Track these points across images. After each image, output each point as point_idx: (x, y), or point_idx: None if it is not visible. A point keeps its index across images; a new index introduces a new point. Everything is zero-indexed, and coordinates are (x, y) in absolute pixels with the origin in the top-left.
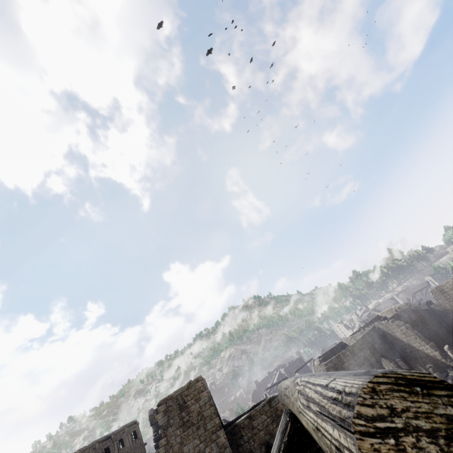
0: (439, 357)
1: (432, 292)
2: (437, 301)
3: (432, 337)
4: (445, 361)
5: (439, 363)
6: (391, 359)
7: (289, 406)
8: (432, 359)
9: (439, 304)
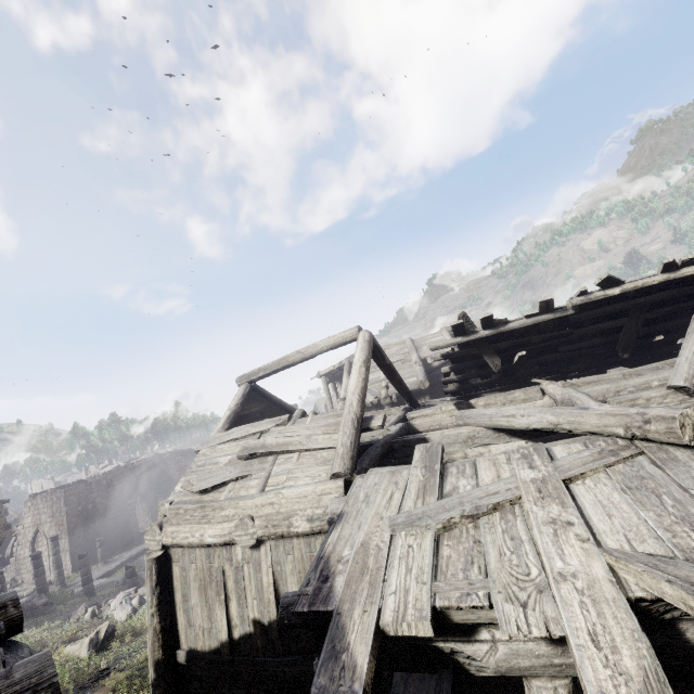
0: None
1: None
2: None
3: None
4: None
5: None
6: (149, 498)
7: (287, 361)
8: None
9: None
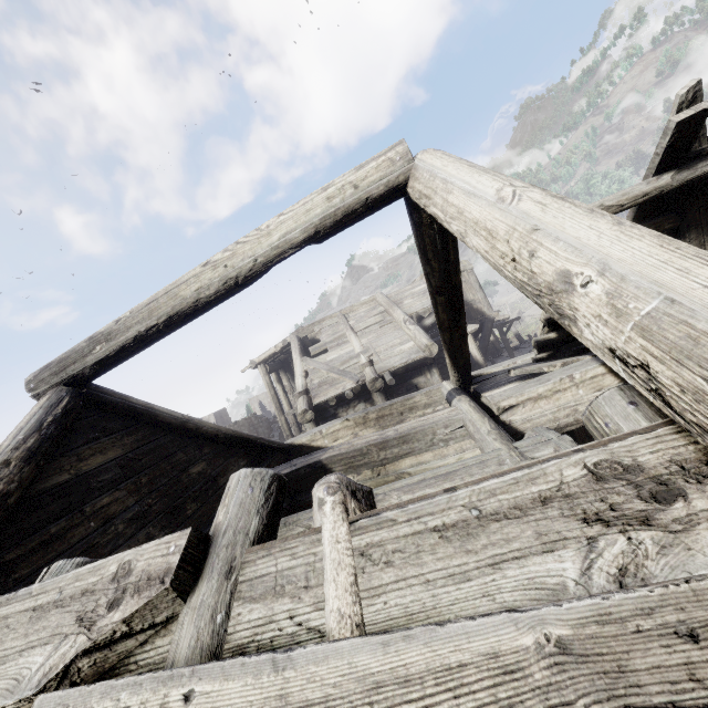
0: None
1: None
2: None
3: None
4: None
5: None
6: None
7: (174, 298)
8: None
9: None
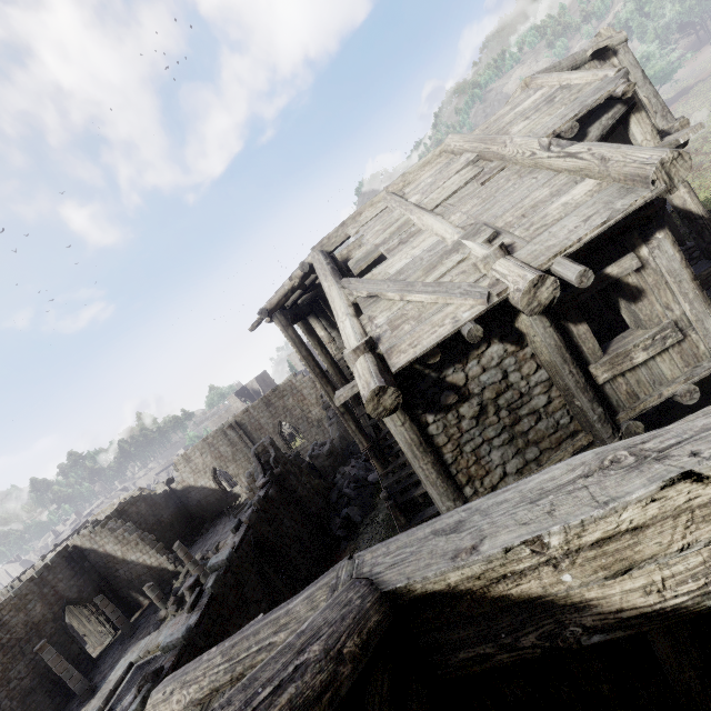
0: (167, 564)
1: (176, 464)
2: (180, 477)
3: (164, 534)
4: (173, 567)
5: (164, 574)
6: (89, 600)
7: None
8: (157, 572)
9: (183, 479)
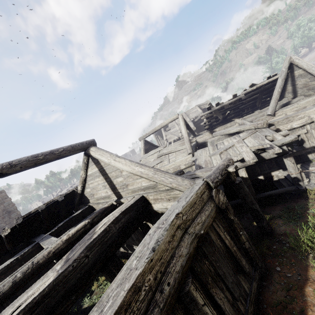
0: None
1: None
2: None
3: None
4: None
5: None
6: None
7: (155, 129)
8: None
9: None
